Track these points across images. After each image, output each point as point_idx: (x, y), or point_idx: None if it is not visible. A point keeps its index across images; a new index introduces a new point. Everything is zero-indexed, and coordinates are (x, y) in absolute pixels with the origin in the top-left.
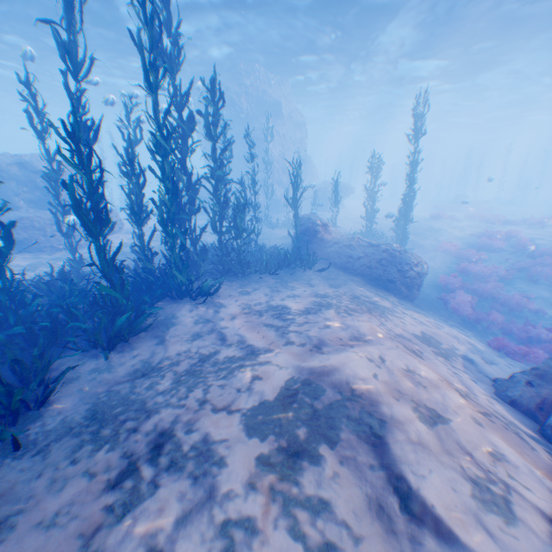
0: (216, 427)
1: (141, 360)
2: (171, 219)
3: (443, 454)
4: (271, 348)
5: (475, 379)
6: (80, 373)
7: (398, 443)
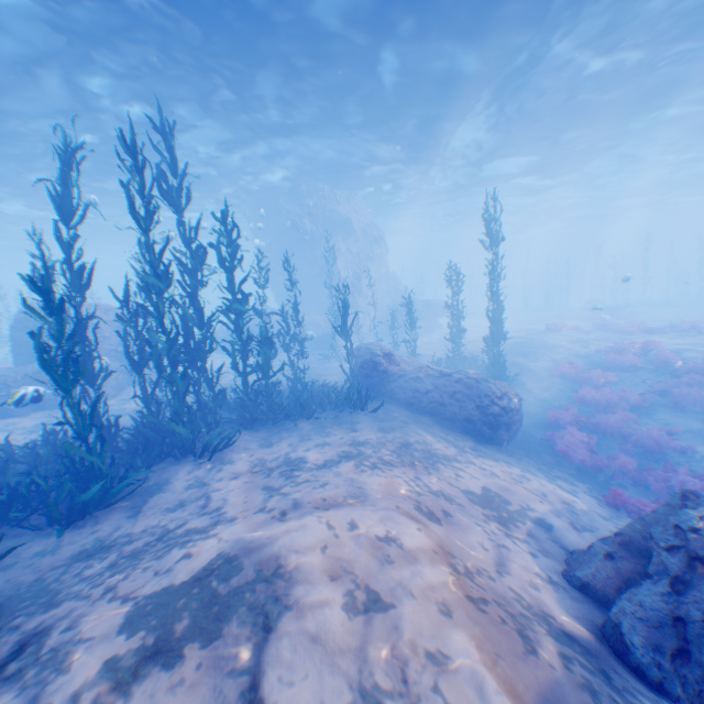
0: (98, 621)
1: (97, 538)
2: (172, 362)
3: (347, 654)
4: (237, 517)
5: (539, 551)
6: (20, 558)
7: (287, 639)
